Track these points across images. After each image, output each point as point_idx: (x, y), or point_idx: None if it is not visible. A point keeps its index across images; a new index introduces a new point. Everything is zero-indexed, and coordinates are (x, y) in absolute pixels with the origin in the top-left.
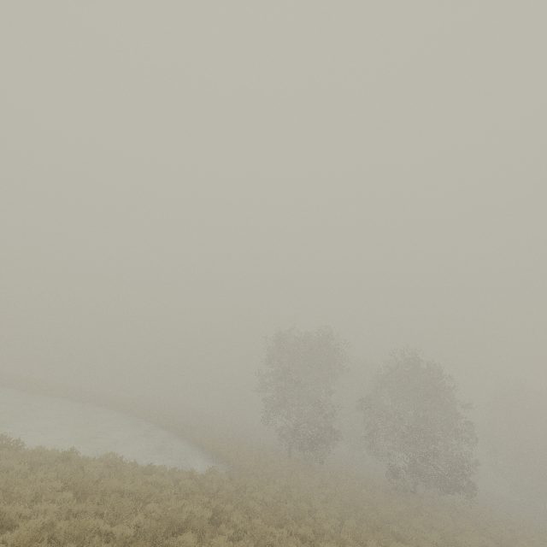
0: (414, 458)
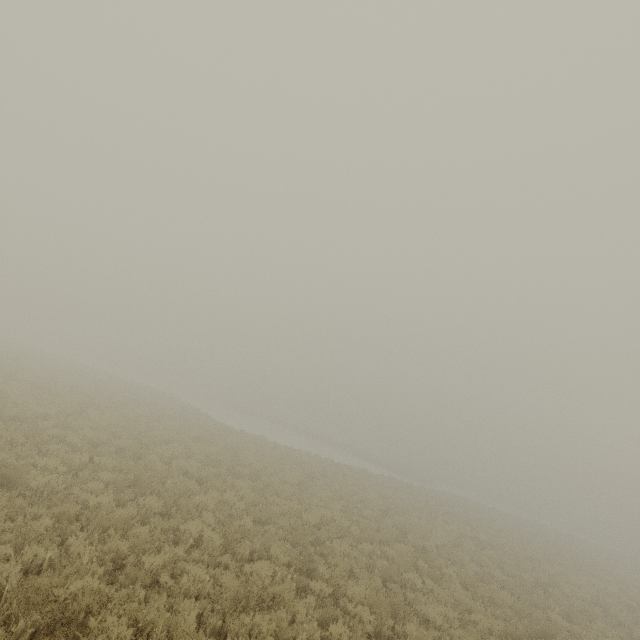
0: None
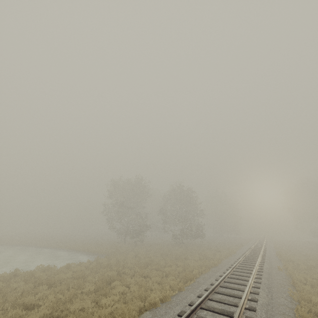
0: (183, 228)
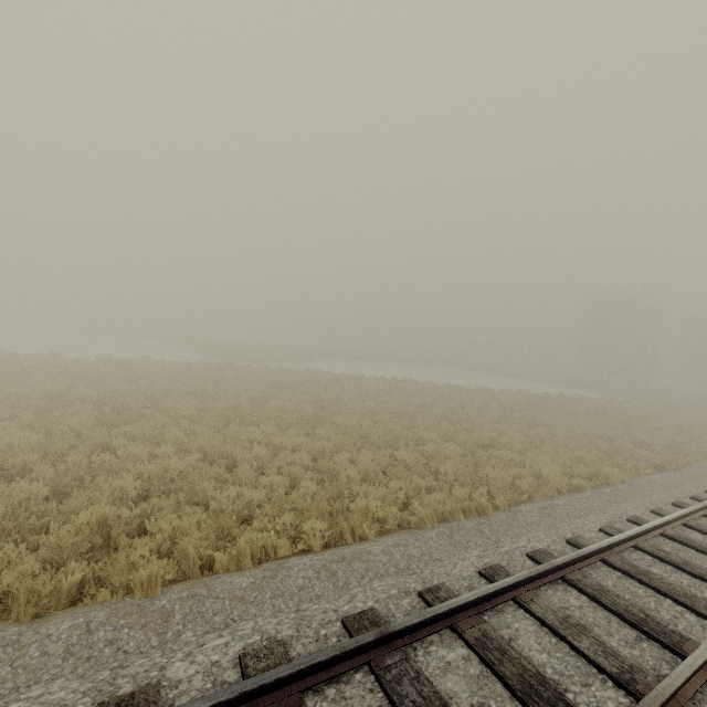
0: None
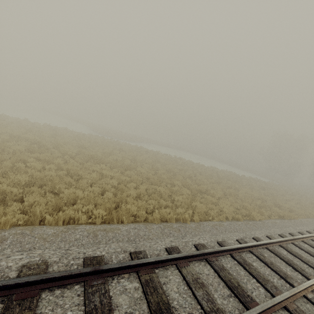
0: None
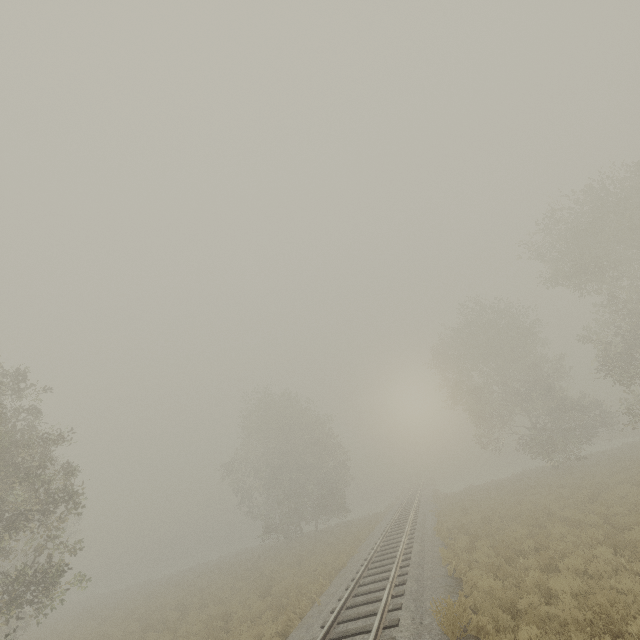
0: None
